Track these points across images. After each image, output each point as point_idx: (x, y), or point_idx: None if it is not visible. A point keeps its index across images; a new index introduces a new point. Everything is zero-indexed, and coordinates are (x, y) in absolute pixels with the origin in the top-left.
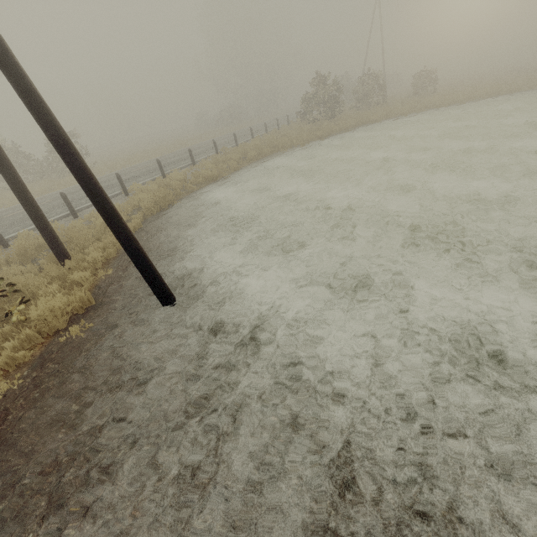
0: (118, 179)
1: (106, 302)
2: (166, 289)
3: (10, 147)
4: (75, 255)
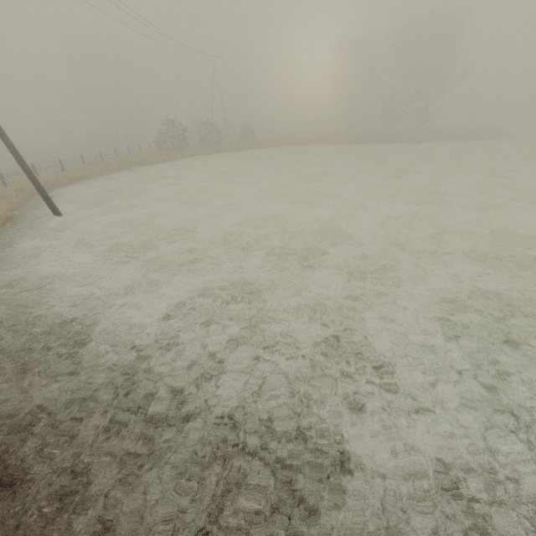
0: None
1: (21, 219)
2: (57, 209)
3: None
4: None
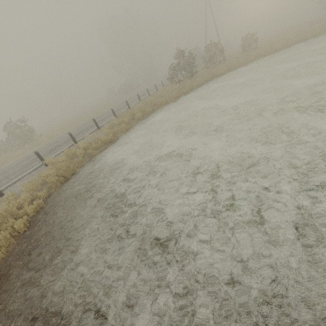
0: (37, 155)
1: None
2: None
3: None
4: None
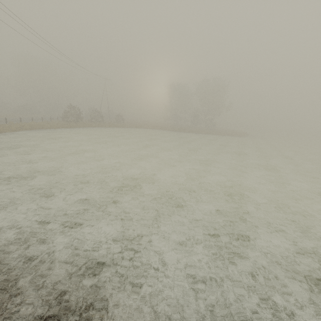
0: None
1: None
2: None
3: None
4: None
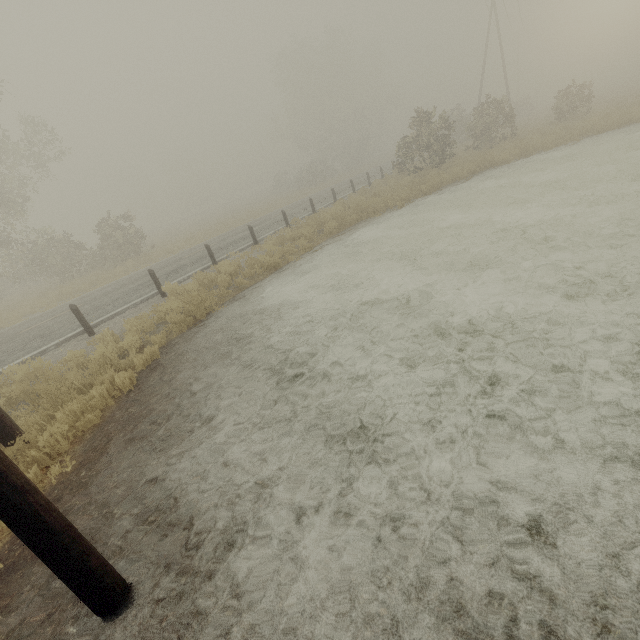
0: (152, 276)
1: (22, 564)
2: (97, 582)
3: (61, 237)
4: (21, 437)
